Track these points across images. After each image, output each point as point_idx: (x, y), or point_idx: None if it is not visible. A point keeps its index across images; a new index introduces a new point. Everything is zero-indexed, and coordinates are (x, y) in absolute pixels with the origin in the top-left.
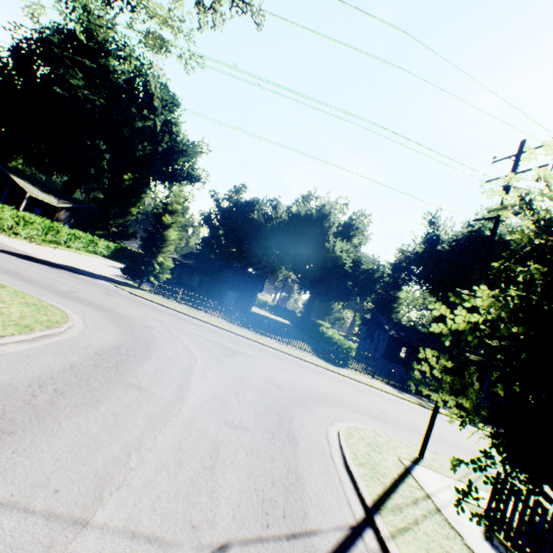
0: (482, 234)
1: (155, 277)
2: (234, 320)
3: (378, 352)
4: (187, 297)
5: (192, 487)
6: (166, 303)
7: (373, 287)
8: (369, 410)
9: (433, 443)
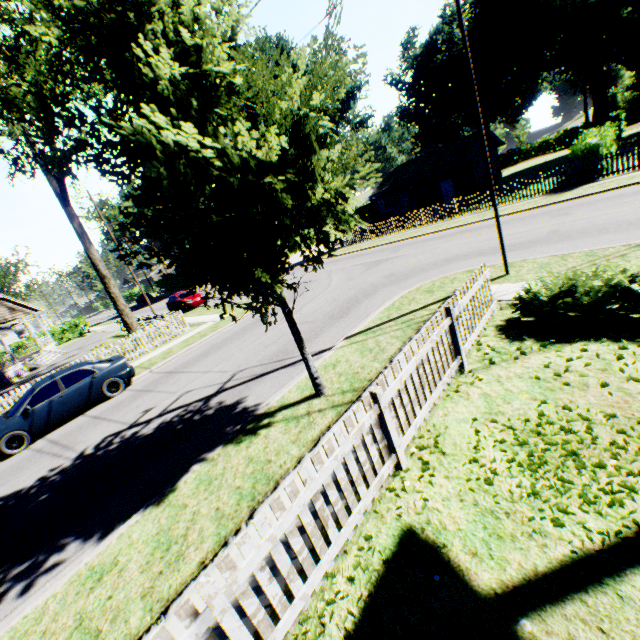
0: None
1: (344, 232)
2: (422, 221)
3: None
4: (374, 230)
5: (251, 355)
6: (353, 249)
7: None
8: (520, 243)
9: (606, 238)
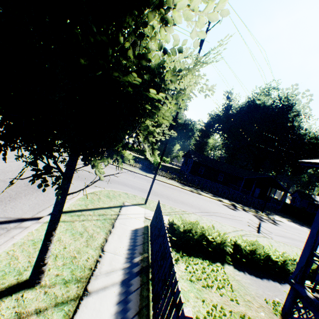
0: (254, 103)
1: None
2: None
3: (188, 170)
4: None
5: None
6: None
7: (188, 134)
8: (141, 188)
9: (171, 202)
